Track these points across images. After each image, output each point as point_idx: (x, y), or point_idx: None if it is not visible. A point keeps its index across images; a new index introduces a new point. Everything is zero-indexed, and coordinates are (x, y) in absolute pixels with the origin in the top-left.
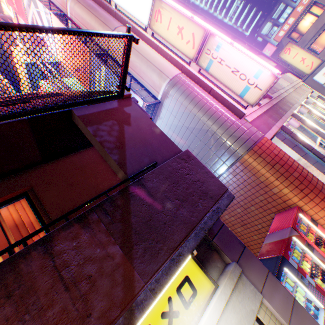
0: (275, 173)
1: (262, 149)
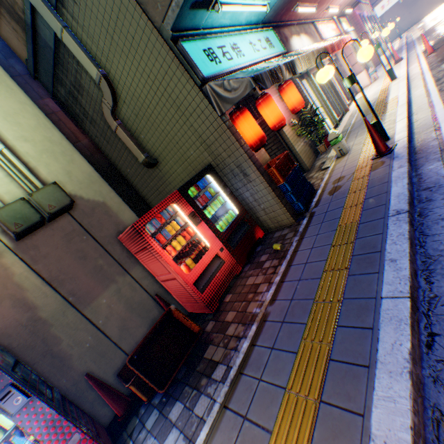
0: (356, 30)
1: (354, 16)
